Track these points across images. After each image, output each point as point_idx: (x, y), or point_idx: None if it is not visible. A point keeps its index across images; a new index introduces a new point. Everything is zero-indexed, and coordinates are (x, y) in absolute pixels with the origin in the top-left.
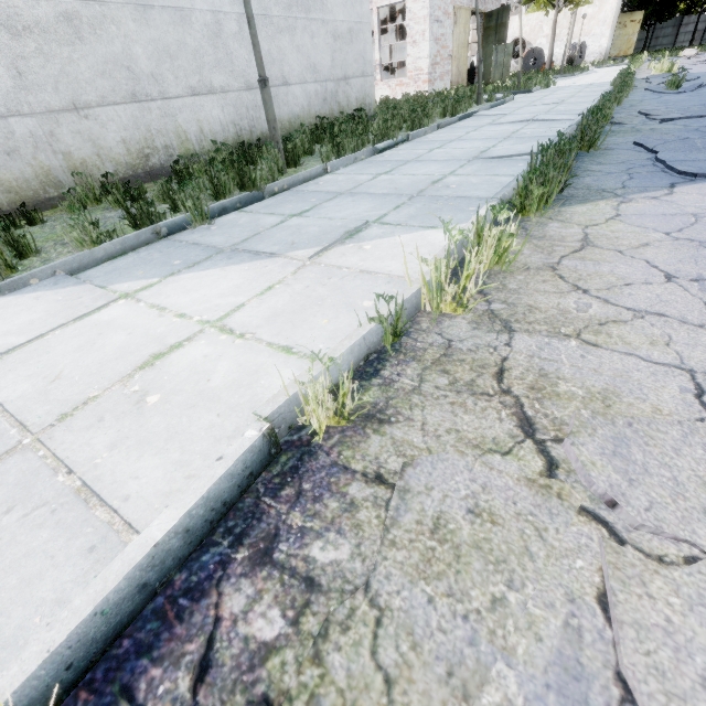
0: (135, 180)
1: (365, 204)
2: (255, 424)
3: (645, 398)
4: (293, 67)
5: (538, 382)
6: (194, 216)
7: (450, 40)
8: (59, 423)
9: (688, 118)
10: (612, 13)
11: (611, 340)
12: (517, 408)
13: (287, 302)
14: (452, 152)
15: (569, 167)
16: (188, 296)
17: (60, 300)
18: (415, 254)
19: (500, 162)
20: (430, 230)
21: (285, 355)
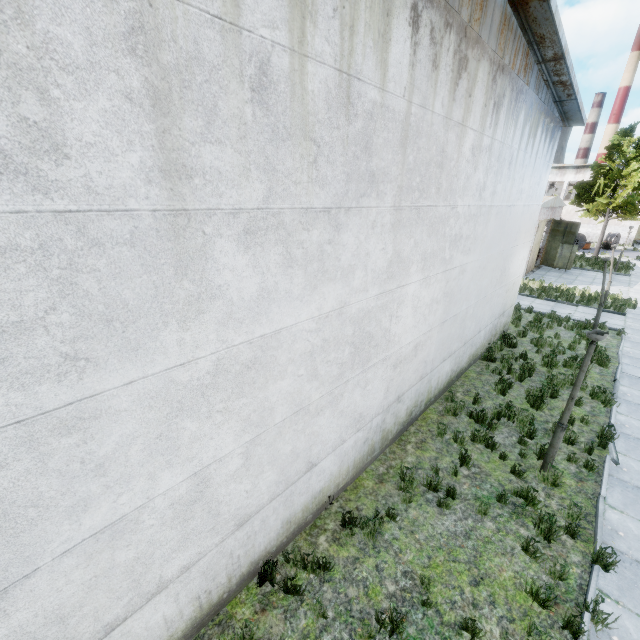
0: (401, 431)
1: None
2: None
3: None
4: (485, 319)
5: None
6: (596, 620)
7: (532, 242)
8: None
9: None
10: None
11: None
12: None
13: None
14: None
15: None
16: None
17: None
18: None
19: None
20: None
21: None
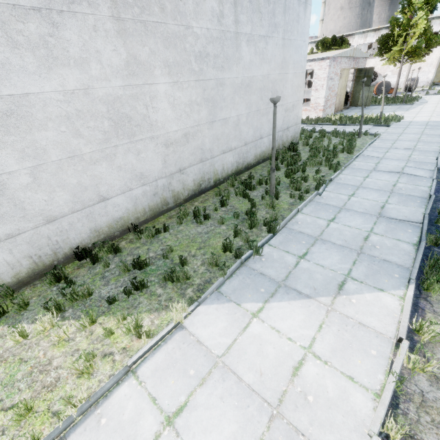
0: (194, 196)
1: (335, 255)
2: (375, 437)
3: None
4: (265, 129)
5: None
6: (254, 252)
7: (337, 86)
8: (280, 404)
9: None
10: (437, 60)
11: None
12: None
13: (335, 341)
14: (363, 204)
15: None
16: (284, 323)
17: (228, 313)
18: (381, 314)
19: (396, 224)
20: (381, 292)
21: (352, 383)
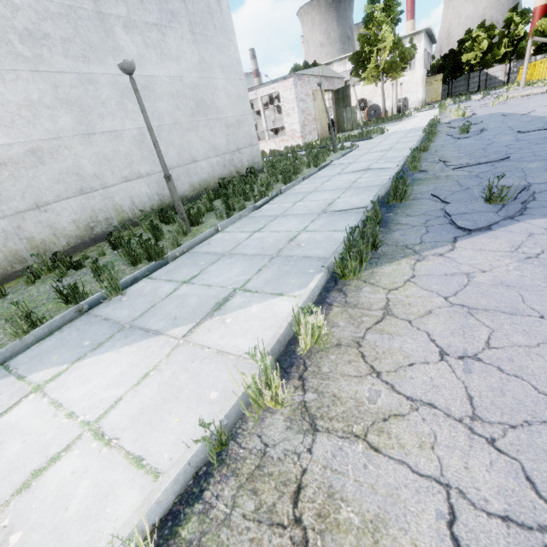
0: (83, 246)
1: (237, 267)
2: None
3: (407, 529)
4: (199, 150)
5: (325, 505)
6: (110, 291)
7: (313, 109)
8: None
9: (471, 166)
10: (421, 78)
11: (390, 442)
12: (303, 546)
13: (154, 395)
14: (309, 205)
15: (377, 234)
16: (82, 388)
17: None
18: (261, 328)
19: (339, 216)
20: (277, 297)
21: (135, 470)
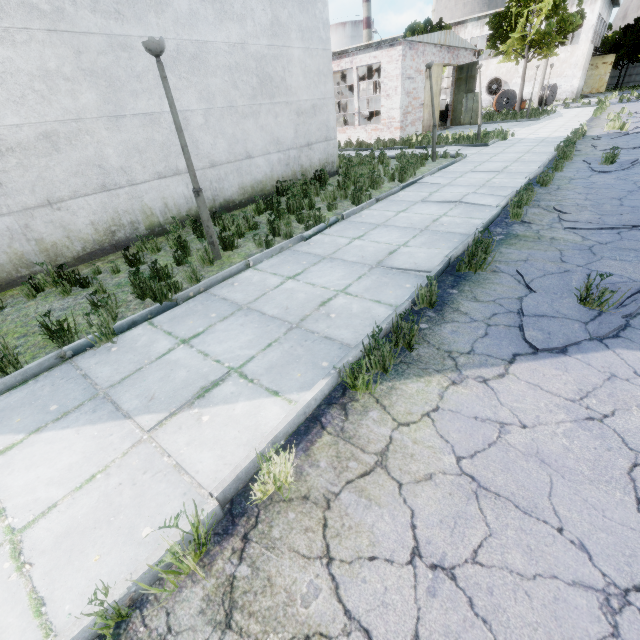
0: (101, 252)
1: (247, 334)
2: None
3: None
4: (257, 143)
5: None
6: (100, 337)
7: (422, 92)
8: None
9: (589, 229)
10: (583, 58)
11: None
12: None
13: (88, 511)
14: (366, 249)
15: (414, 334)
16: (26, 475)
17: None
18: (234, 443)
19: (393, 277)
20: (271, 397)
21: (31, 617)
